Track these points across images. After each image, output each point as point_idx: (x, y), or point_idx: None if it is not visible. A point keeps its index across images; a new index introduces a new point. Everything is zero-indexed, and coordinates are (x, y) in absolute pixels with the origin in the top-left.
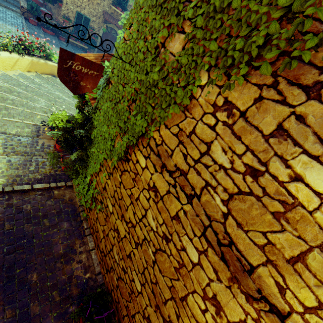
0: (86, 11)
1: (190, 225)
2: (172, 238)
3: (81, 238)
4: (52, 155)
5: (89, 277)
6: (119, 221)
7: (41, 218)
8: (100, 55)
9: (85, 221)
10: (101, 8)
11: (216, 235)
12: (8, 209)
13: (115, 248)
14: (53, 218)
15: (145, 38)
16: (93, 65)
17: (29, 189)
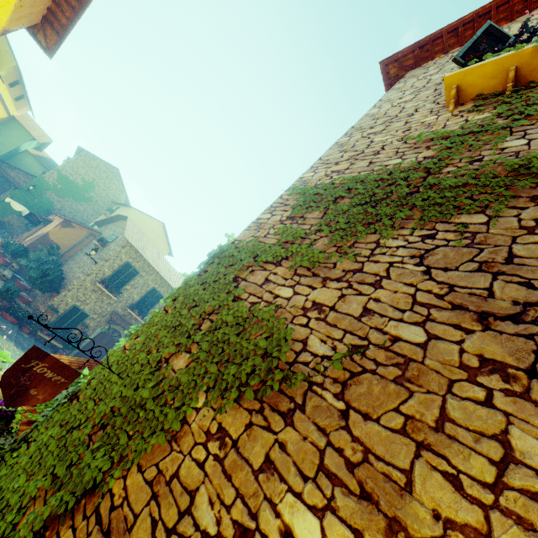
0: (88, 307)
1: None
2: None
3: None
4: None
5: None
6: None
7: None
8: (81, 359)
9: None
10: (112, 308)
11: None
12: None
13: None
14: None
15: (150, 350)
16: (65, 370)
17: None
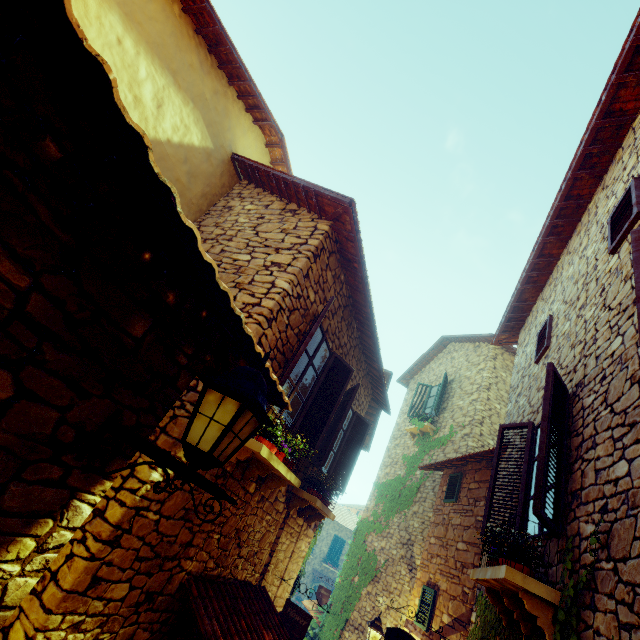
0: None
1: None
2: None
3: None
4: None
5: None
6: None
7: None
8: None
9: None
10: (311, 566)
11: None
12: None
13: None
14: None
15: (347, 579)
16: (328, 591)
17: None
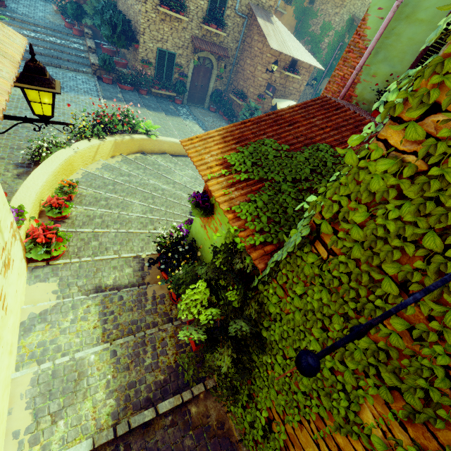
0: (169, 44)
1: None
2: None
3: None
4: (186, 361)
5: None
6: None
7: None
8: (228, 128)
9: None
10: (189, 33)
11: None
12: None
13: None
14: None
15: None
16: None
17: (152, 417)
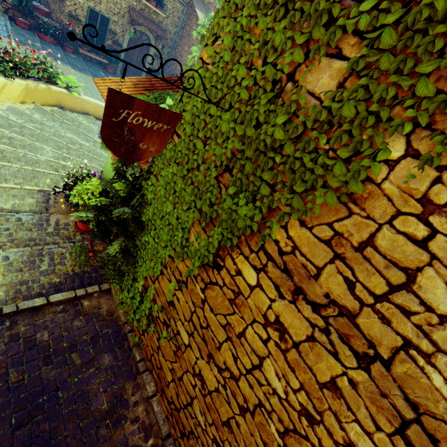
0: (102, 6)
1: (365, 408)
2: (323, 420)
3: (133, 379)
4: (79, 249)
5: (152, 446)
6: (203, 362)
7: (67, 352)
8: (141, 79)
9: (137, 349)
10: (126, 2)
11: (433, 442)
12: (12, 345)
13: (197, 403)
14: (86, 350)
15: (249, 61)
16: (162, 115)
17: (42, 304)
